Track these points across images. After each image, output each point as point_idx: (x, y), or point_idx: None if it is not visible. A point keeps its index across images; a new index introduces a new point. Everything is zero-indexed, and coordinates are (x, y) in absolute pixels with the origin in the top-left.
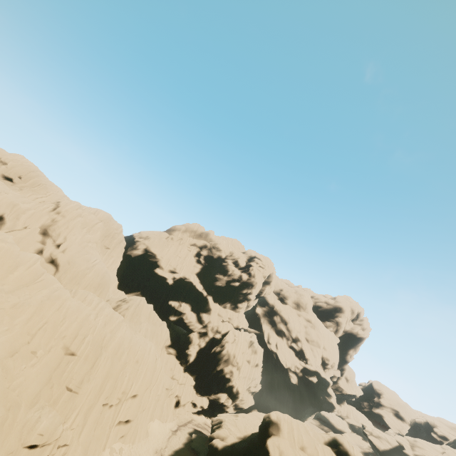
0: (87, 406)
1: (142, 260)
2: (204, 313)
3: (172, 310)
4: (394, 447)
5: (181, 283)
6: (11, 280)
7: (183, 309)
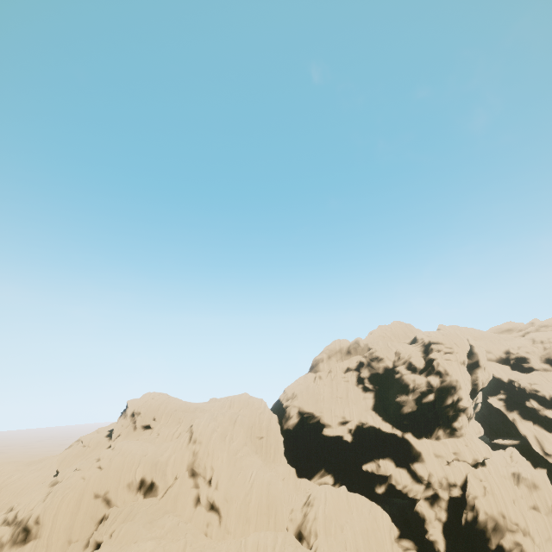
0: None
1: (303, 427)
2: (415, 463)
3: (372, 477)
4: None
5: (361, 432)
6: None
7: (385, 470)
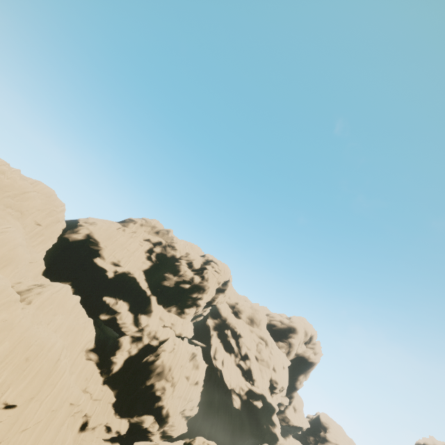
0: None
1: (82, 246)
2: (144, 315)
3: (105, 307)
4: None
5: (123, 278)
6: None
7: (119, 307)
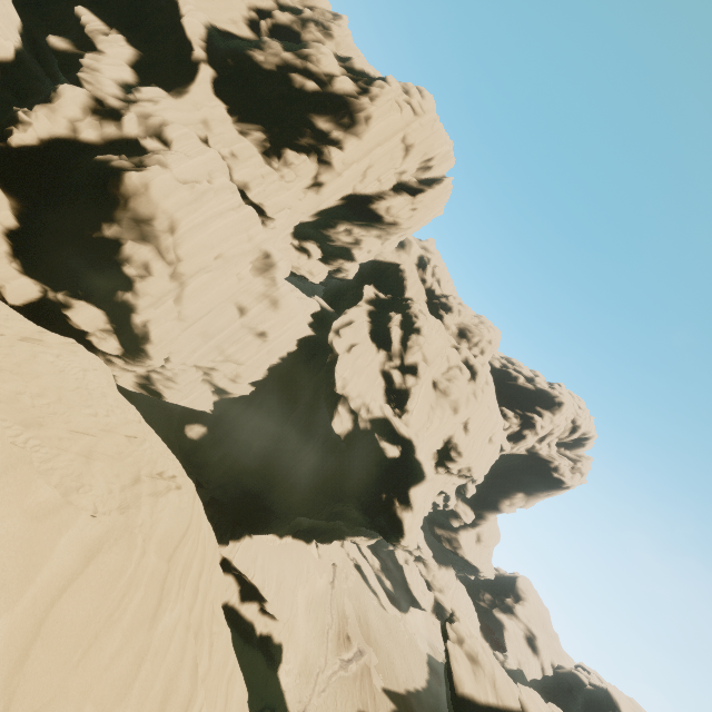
0: None
1: None
2: (161, 89)
3: (76, 35)
4: (503, 707)
5: None
6: None
7: (104, 41)
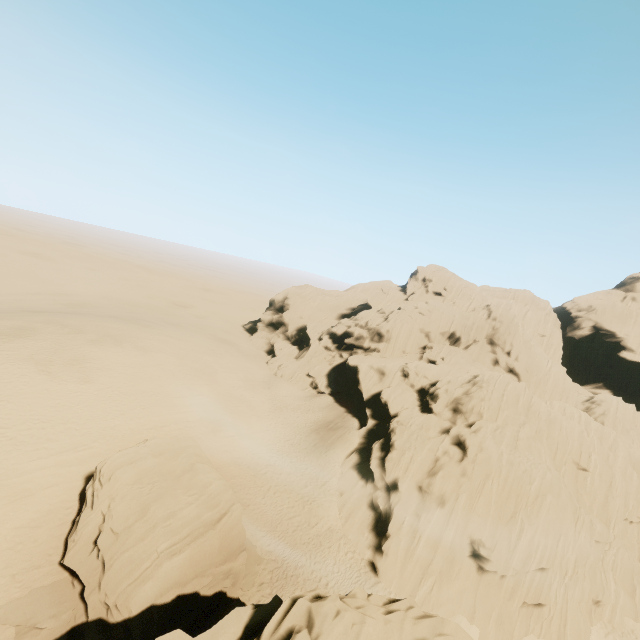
0: (620, 520)
1: (593, 341)
2: None
3: None
4: None
5: None
6: (519, 409)
7: None
